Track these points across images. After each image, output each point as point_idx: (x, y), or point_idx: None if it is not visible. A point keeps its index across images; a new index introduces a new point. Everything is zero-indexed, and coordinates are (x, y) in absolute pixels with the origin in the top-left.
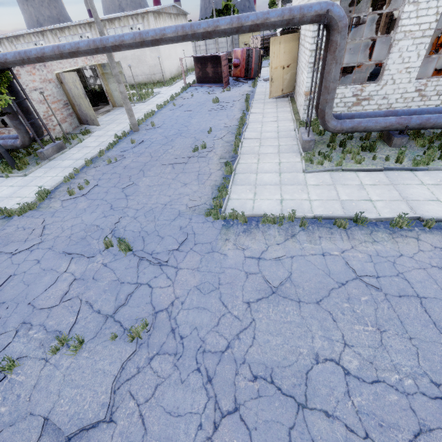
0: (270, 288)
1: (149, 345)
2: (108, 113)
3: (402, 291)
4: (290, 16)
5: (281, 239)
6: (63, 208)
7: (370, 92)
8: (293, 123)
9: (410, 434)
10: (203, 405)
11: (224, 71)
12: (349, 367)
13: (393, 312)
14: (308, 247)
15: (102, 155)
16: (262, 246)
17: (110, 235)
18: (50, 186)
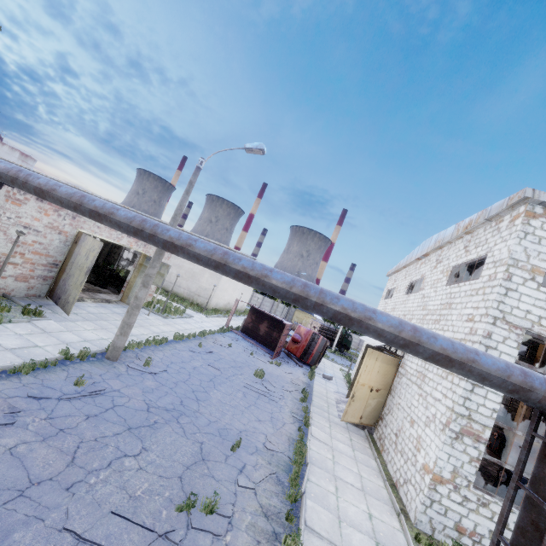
0: None
1: None
2: (105, 303)
3: None
4: (523, 383)
5: None
6: None
7: None
8: (398, 520)
9: None
10: None
11: (281, 340)
12: None
13: None
14: None
15: None
16: None
17: None
18: None
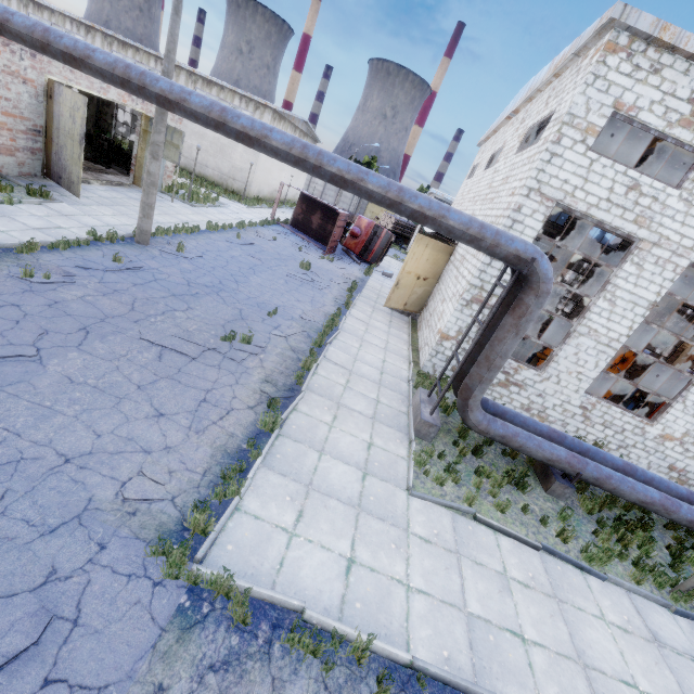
0: None
1: None
2: (116, 187)
3: None
4: (478, 234)
5: None
6: None
7: (526, 379)
8: (408, 365)
9: None
10: None
11: (335, 233)
12: None
13: None
14: None
15: (28, 251)
16: None
17: None
18: None
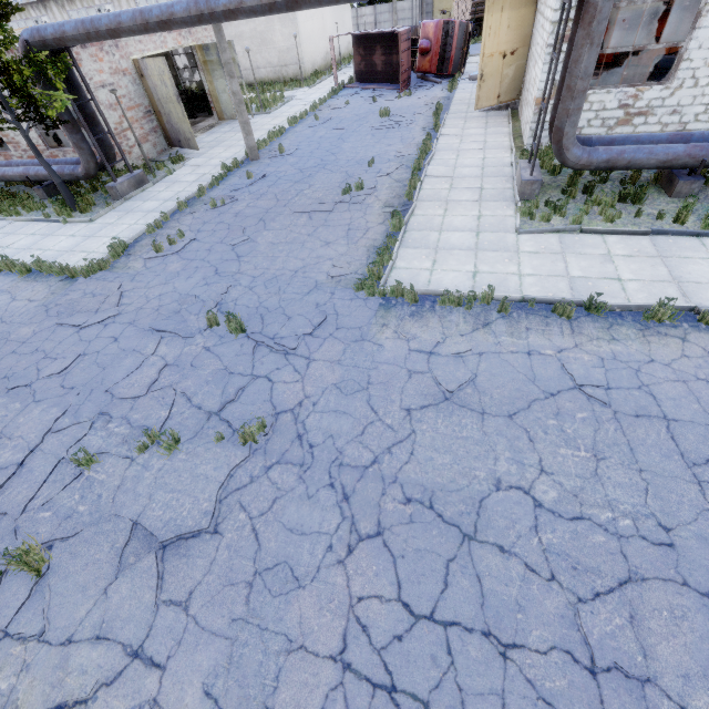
0: (442, 393)
1: (267, 452)
2: (211, 130)
3: (642, 410)
4: None
5: (467, 329)
6: (147, 269)
7: (650, 102)
8: (510, 153)
9: (614, 581)
10: (335, 526)
11: (402, 61)
12: (543, 498)
13: (621, 436)
14: (507, 342)
15: (203, 194)
16: (436, 337)
17: (214, 309)
18: (128, 237)
